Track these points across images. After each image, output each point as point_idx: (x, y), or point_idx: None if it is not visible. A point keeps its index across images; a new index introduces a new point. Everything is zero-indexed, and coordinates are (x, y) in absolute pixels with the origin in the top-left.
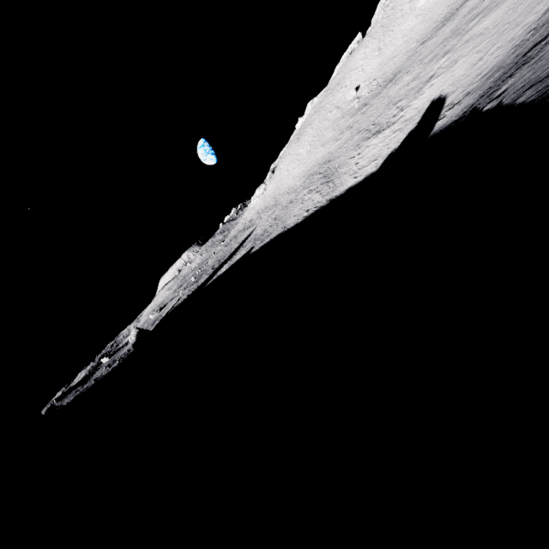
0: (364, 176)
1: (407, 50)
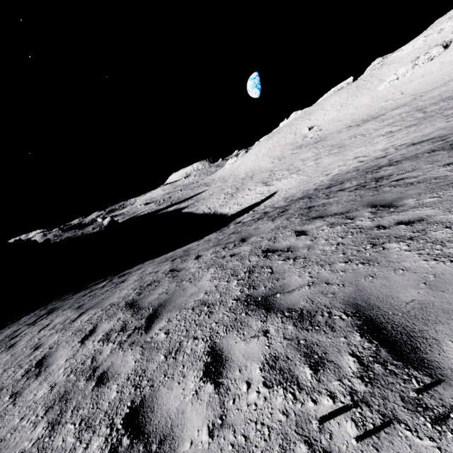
0: (228, 211)
1: (346, 122)
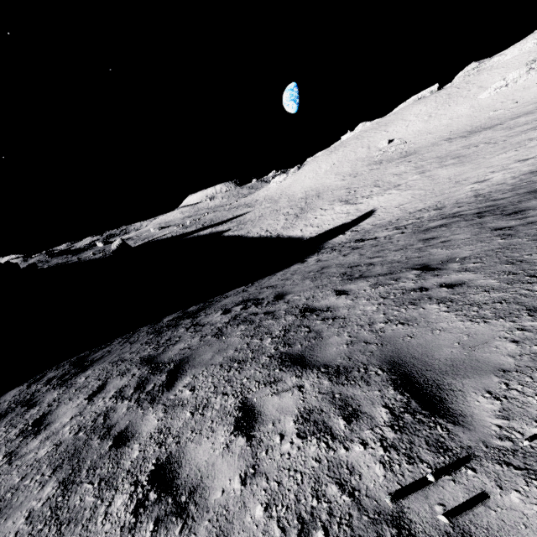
0: (302, 234)
1: (440, 135)
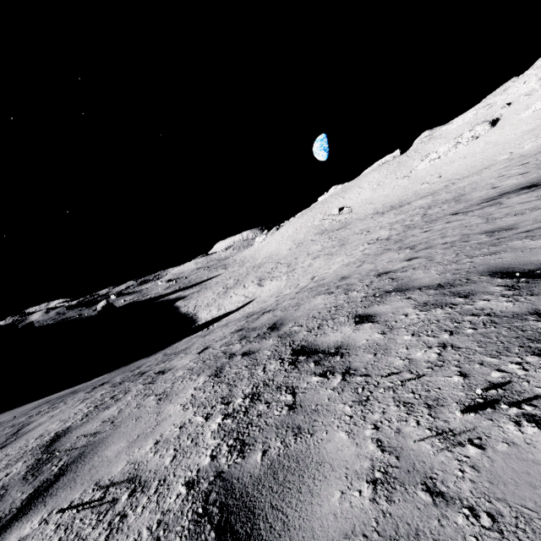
0: (203, 318)
1: (377, 206)
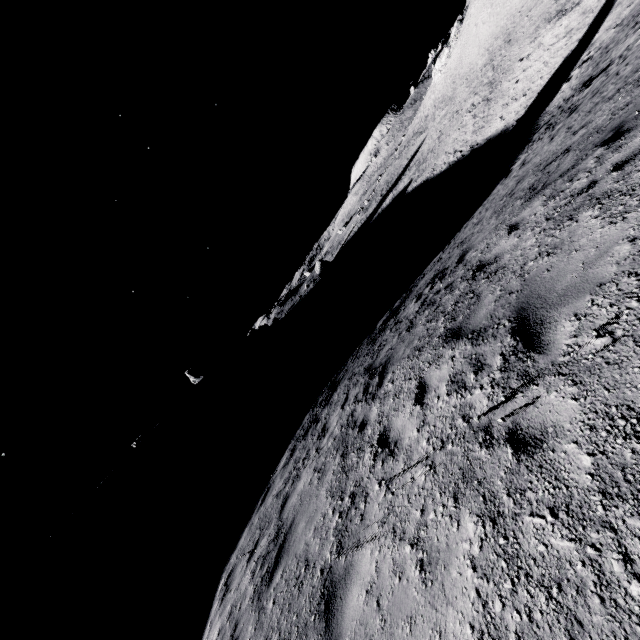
0: (504, 124)
1: None
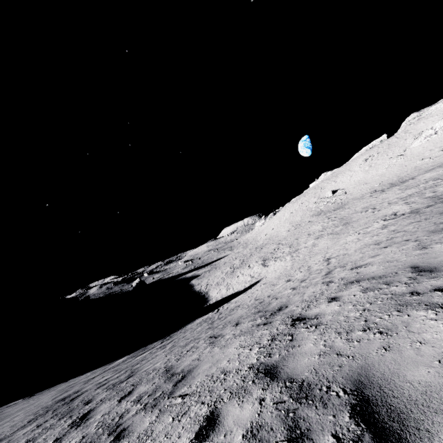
0: (213, 297)
1: (373, 185)
